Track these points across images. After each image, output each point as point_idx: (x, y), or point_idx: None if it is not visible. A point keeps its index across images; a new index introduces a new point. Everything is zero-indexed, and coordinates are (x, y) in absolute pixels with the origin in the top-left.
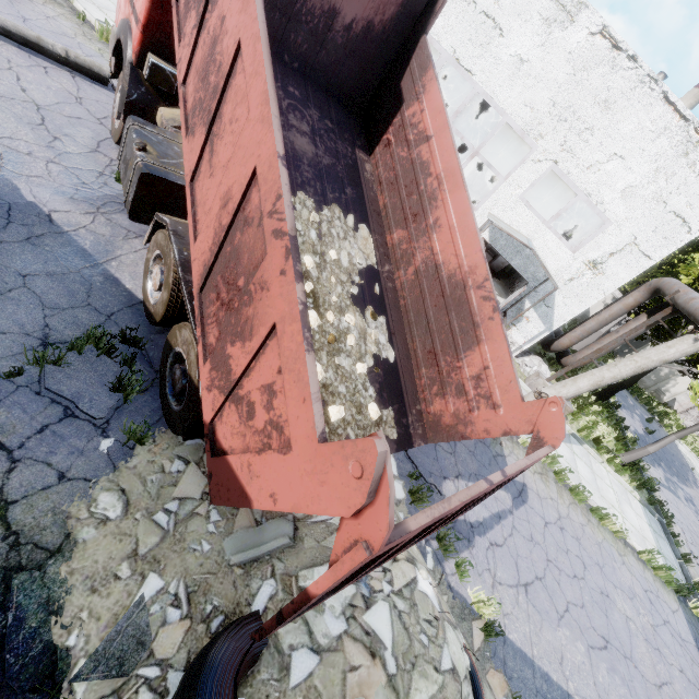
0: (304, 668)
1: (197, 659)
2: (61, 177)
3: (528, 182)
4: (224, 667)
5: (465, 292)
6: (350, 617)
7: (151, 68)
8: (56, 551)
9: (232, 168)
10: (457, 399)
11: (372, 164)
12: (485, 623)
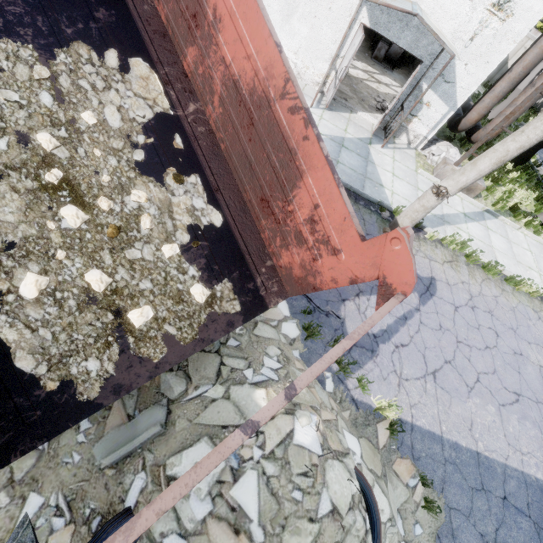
0: None
1: None
2: None
3: None
4: None
5: (271, 109)
6: (216, 496)
7: None
8: None
9: None
10: (299, 248)
11: None
12: (390, 422)
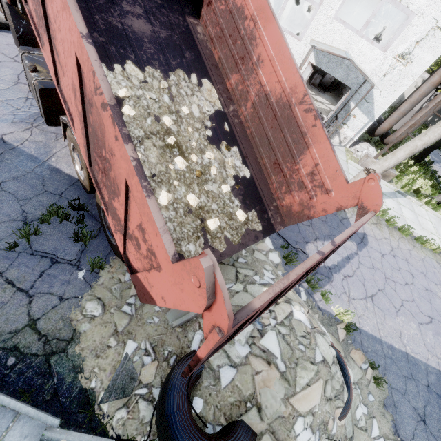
0: (228, 377)
1: (164, 382)
2: (1, 109)
3: (338, 1)
4: (179, 386)
5: (291, 110)
6: (251, 344)
7: (20, 2)
8: (70, 340)
9: (67, 62)
10: (299, 192)
11: (202, 25)
12: (345, 324)
